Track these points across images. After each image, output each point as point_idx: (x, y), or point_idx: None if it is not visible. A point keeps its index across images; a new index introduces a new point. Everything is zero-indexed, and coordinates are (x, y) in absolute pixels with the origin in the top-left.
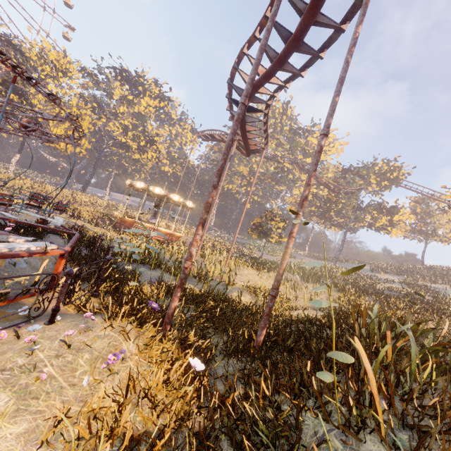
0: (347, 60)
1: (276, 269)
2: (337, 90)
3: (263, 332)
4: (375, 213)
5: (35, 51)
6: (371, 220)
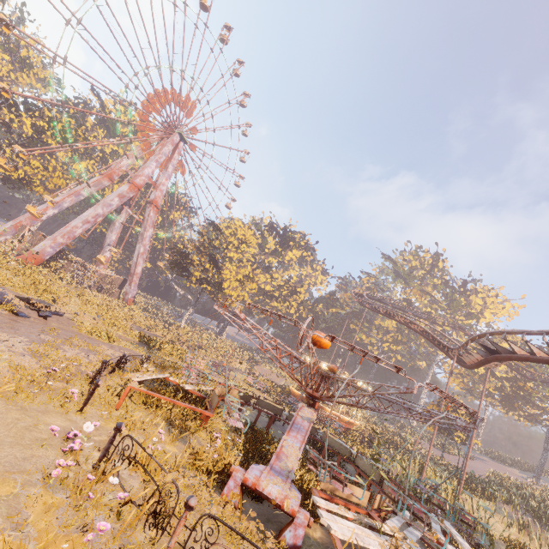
0: None
1: (490, 496)
2: None
3: None
4: None
5: (231, 230)
6: None
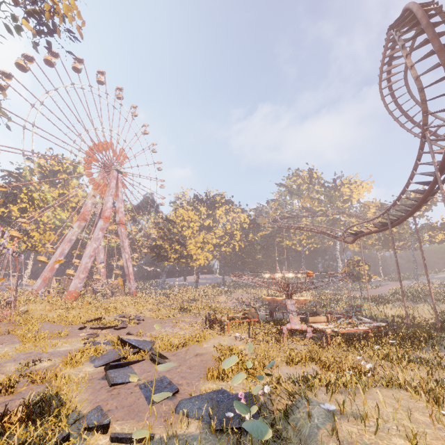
0: (418, 236)
1: (388, 301)
2: (420, 246)
3: (439, 323)
4: (430, 232)
5: (180, 218)
6: (429, 238)
